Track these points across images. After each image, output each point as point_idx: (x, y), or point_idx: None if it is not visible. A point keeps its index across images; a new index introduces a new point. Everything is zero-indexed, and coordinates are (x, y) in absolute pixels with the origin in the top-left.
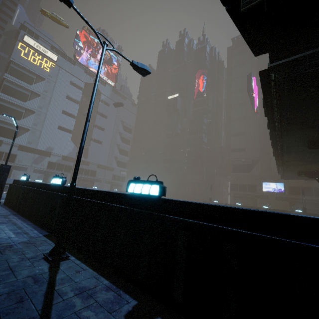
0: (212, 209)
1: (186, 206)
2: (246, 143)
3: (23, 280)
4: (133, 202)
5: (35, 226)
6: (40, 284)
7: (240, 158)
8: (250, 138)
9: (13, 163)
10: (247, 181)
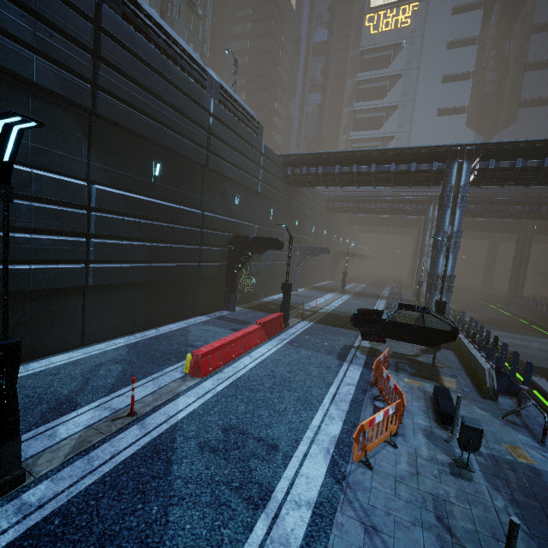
0: None
1: None
2: None
3: None
4: None
5: None
6: None
7: None
8: None
9: None
10: None
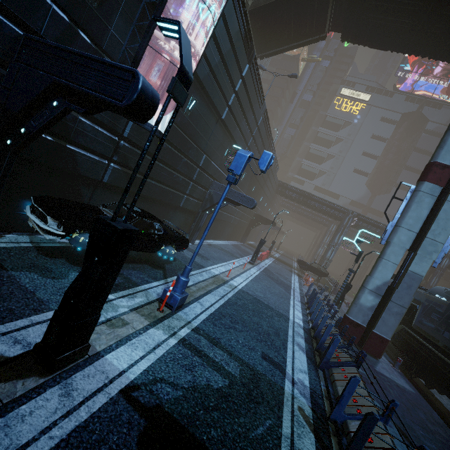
0: None
1: None
2: None
3: None
4: None
5: None
6: None
7: None
8: None
9: None
10: None
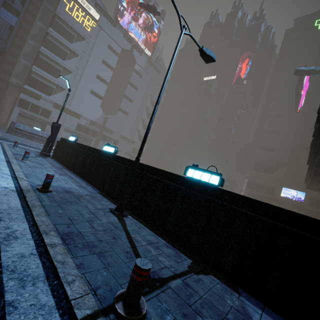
0: (271, 208)
1: (245, 200)
2: (277, 143)
3: (107, 224)
4: (190, 185)
5: (87, 182)
6: (120, 230)
7: (266, 157)
8: (283, 139)
9: (48, 119)
10: (267, 183)
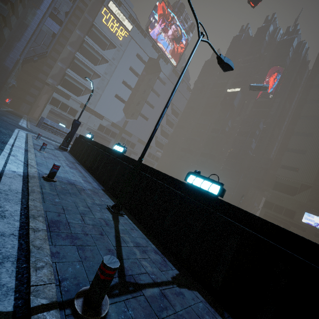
0: (272, 227)
1: (244, 214)
2: (302, 163)
3: (99, 220)
4: (189, 191)
5: (94, 178)
6: (110, 227)
7: (288, 177)
8: (309, 159)
9: (74, 117)
10: (287, 204)
